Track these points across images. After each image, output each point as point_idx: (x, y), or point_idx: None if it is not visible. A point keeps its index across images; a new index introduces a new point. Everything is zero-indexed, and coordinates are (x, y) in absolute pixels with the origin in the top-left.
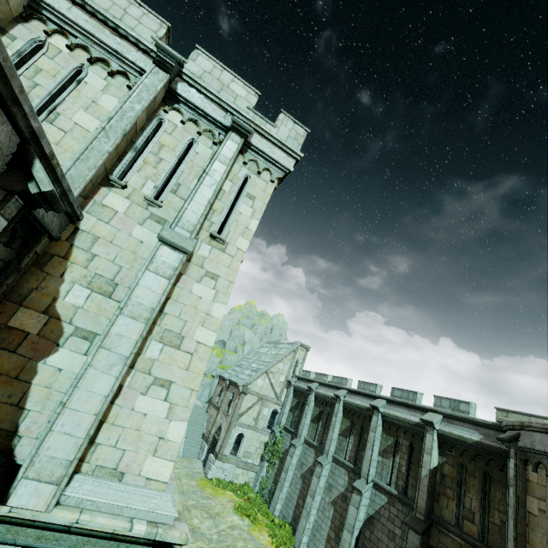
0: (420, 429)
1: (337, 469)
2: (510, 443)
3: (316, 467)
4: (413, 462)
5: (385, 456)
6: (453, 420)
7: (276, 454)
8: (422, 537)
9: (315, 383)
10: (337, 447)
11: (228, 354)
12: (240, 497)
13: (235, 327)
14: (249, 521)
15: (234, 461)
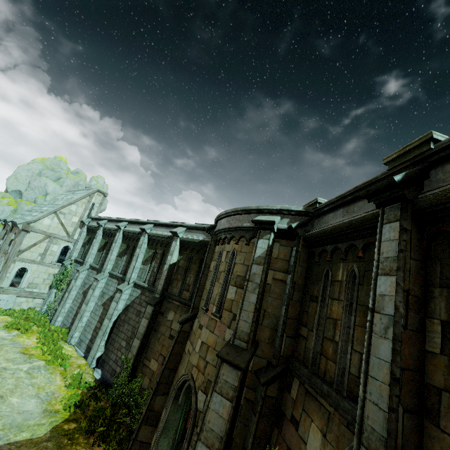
0: (171, 240)
1: (111, 281)
2: (210, 231)
3: (93, 282)
4: (162, 263)
5: (146, 264)
6: (192, 230)
7: (64, 281)
8: (155, 307)
9: (105, 220)
10: (114, 265)
11: (24, 204)
12: (16, 319)
13: (35, 178)
14: (18, 333)
15: (14, 292)
